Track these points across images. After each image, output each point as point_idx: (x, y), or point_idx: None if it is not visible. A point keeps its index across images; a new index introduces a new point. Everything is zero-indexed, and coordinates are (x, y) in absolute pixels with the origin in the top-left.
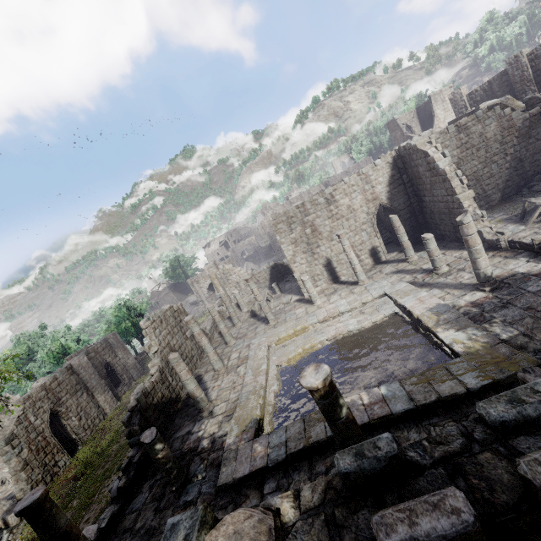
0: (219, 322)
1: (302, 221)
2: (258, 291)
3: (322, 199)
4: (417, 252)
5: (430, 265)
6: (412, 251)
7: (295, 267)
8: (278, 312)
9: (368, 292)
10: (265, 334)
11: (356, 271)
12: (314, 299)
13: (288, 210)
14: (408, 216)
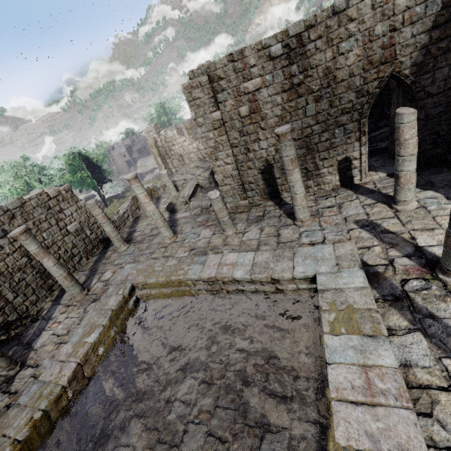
0: (103, 224)
1: (236, 88)
2: (146, 198)
3: (279, 45)
4: (420, 189)
5: (436, 240)
6: (411, 193)
7: (217, 166)
8: (189, 220)
9: (292, 260)
10: (140, 263)
11: (294, 204)
12: (224, 227)
13: (214, 62)
14: (439, 111)
